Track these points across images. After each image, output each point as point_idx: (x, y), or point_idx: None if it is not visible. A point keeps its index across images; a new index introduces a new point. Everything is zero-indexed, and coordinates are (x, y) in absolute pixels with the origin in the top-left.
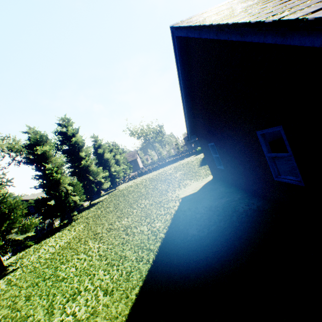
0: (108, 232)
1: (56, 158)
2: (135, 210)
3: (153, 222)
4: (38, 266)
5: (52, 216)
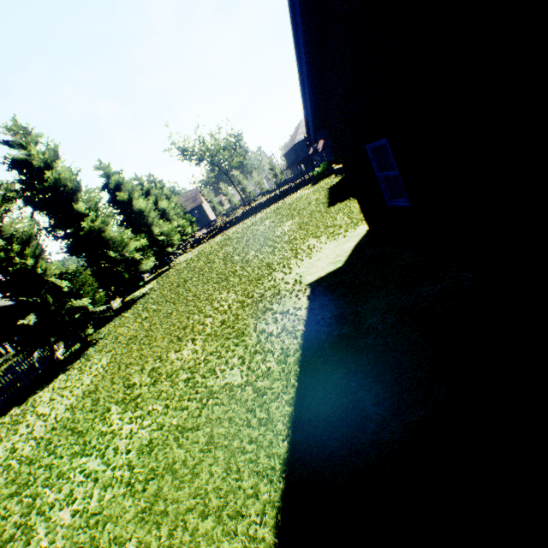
0: (153, 384)
1: (13, 223)
2: (209, 319)
3: (254, 359)
4: (2, 484)
5: (43, 343)
